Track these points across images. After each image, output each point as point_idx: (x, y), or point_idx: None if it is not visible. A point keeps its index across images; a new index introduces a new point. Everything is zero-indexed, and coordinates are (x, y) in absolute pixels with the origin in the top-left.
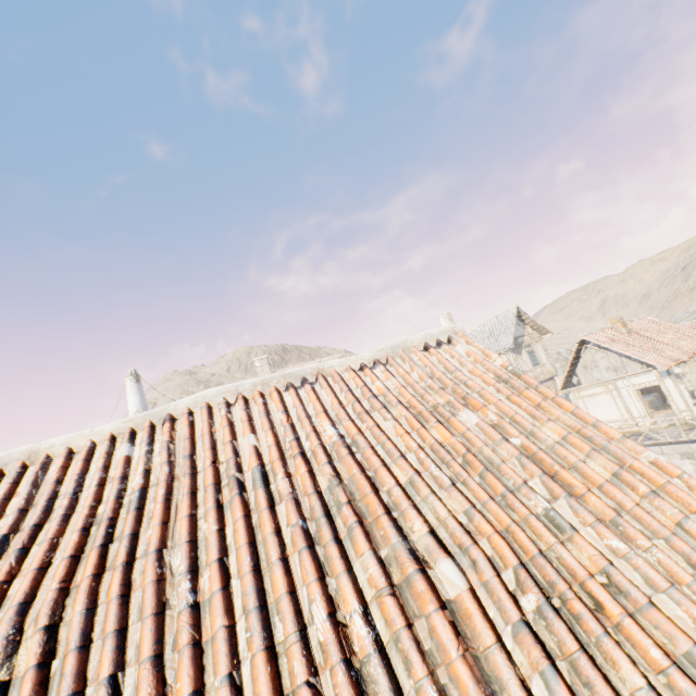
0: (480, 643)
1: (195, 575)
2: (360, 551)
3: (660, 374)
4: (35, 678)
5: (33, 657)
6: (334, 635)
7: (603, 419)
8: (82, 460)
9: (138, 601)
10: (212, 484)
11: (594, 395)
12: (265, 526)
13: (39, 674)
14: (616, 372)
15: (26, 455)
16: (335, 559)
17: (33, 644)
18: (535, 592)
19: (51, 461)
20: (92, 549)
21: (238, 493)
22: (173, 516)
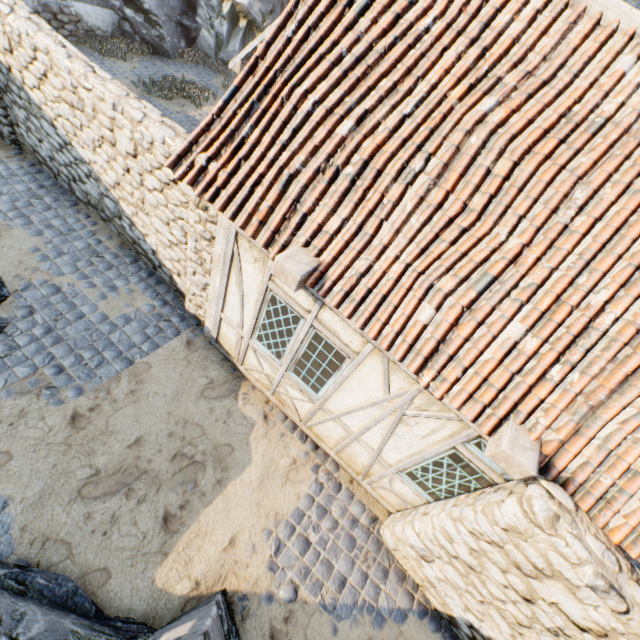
0: (635, 381)
1: (578, 213)
2: None
3: None
4: (499, 183)
5: (503, 172)
6: (597, 309)
7: None
8: (599, 43)
9: (548, 195)
10: None
11: None
12: (632, 231)
13: (501, 183)
14: None
15: None
16: (637, 288)
17: (505, 165)
18: None
19: (581, 18)
20: (554, 138)
21: None
22: (601, 162)
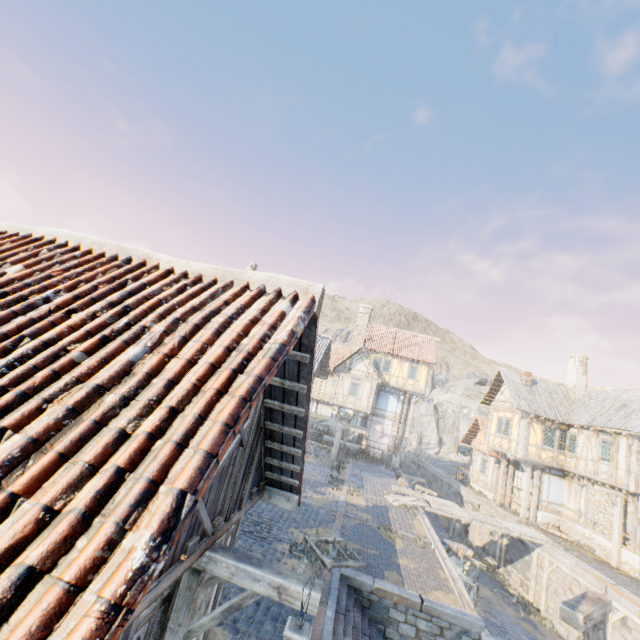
0: None
1: None
2: None
3: None
4: None
5: None
6: None
7: None
8: None
9: None
10: None
11: None
12: None
13: None
14: None
15: None
16: None
17: None
18: None
19: None
20: None
21: None
22: None
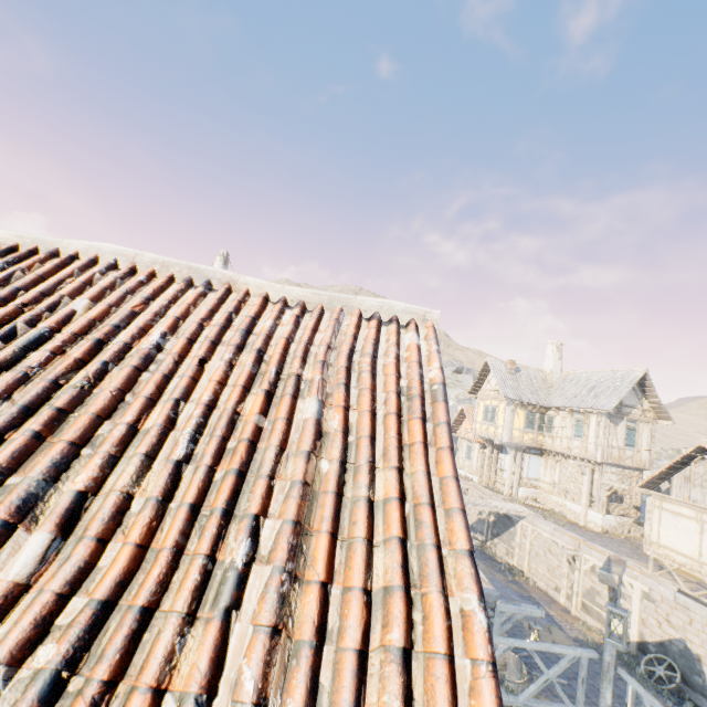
0: None
1: None
2: None
3: None
4: None
5: None
6: None
7: (672, 545)
8: None
9: None
10: None
11: (678, 514)
12: None
13: None
14: None
15: None
16: None
17: None
18: (59, 649)
19: None
20: None
21: None
22: None
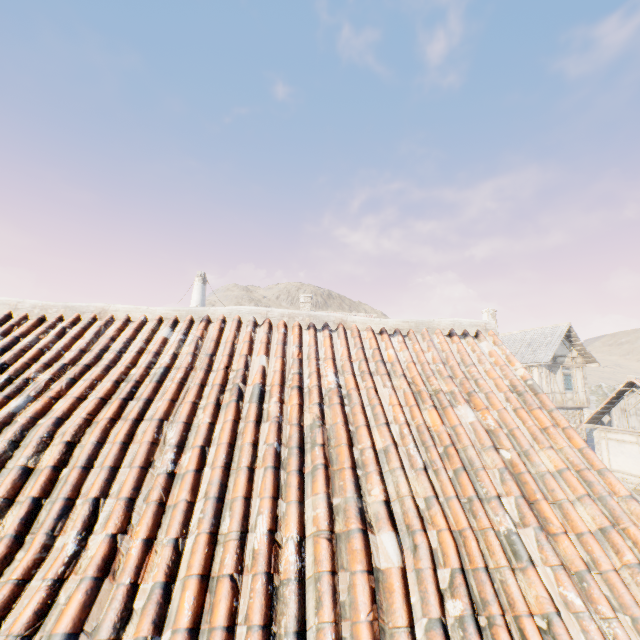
0: (391, 619)
1: (180, 451)
2: (316, 491)
3: None
4: (48, 475)
5: (52, 459)
6: (267, 549)
7: (622, 468)
8: (133, 329)
9: (133, 452)
10: (219, 384)
11: (622, 441)
12: (247, 436)
13: (52, 474)
14: None
15: (98, 310)
16: (292, 487)
17: (55, 450)
18: (464, 601)
19: (113, 322)
20: (117, 399)
21: (236, 400)
22: (181, 397)
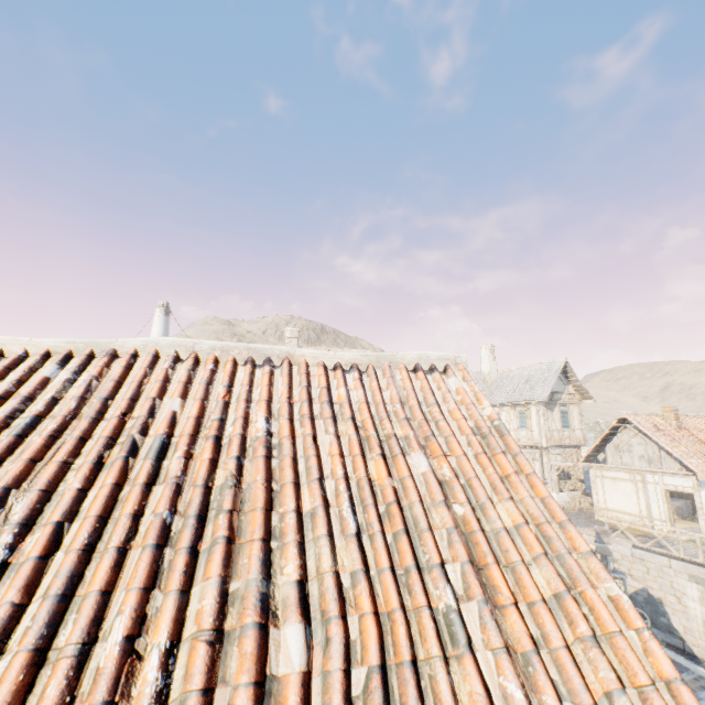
0: None
1: (25, 531)
2: (208, 574)
3: (699, 483)
4: None
5: None
6: (115, 666)
7: (617, 507)
8: (2, 366)
9: None
10: (106, 437)
11: (616, 479)
12: (127, 504)
13: None
14: (649, 464)
15: None
16: (176, 572)
17: None
18: None
19: None
20: None
21: (124, 456)
22: (49, 456)
